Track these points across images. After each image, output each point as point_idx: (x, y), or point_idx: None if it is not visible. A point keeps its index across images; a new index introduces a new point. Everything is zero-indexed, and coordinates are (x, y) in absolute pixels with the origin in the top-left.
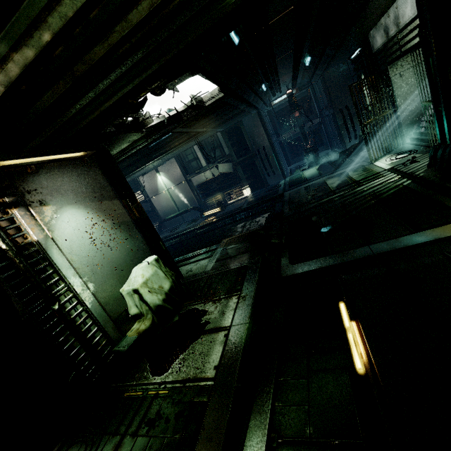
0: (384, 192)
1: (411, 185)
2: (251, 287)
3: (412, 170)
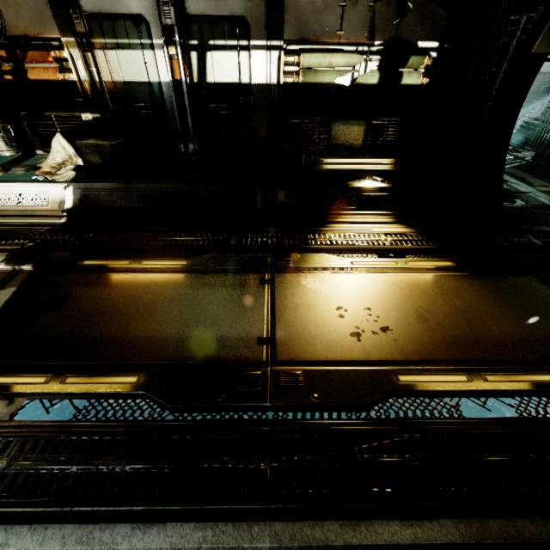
0: (512, 163)
1: (529, 164)
2: (515, 181)
3: (521, 156)
